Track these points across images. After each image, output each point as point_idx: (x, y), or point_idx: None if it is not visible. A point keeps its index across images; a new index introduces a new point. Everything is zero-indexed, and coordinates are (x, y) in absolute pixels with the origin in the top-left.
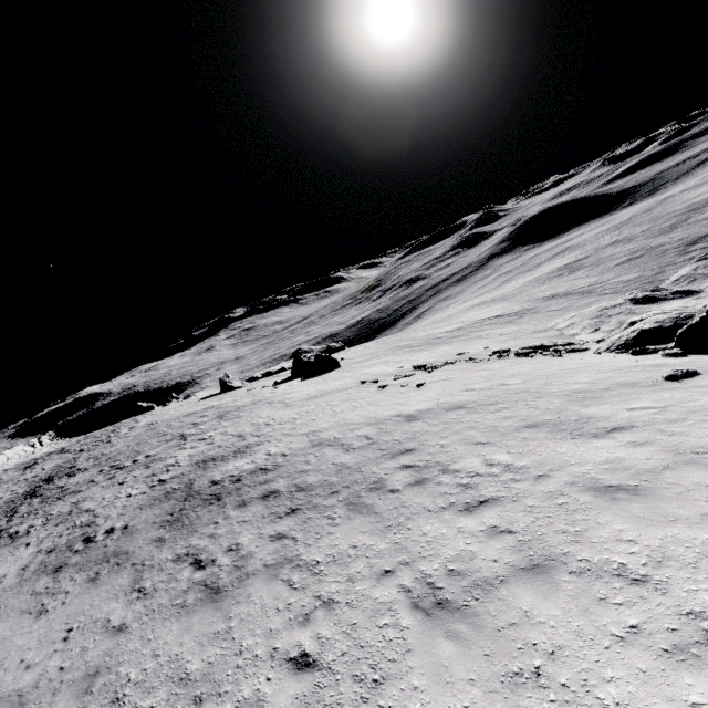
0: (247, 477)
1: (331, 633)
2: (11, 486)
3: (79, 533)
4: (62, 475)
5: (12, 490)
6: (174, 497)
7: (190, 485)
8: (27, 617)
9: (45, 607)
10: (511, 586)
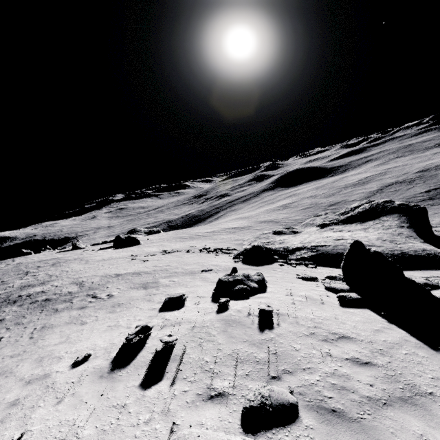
0: (34, 294)
1: (4, 339)
2: None
3: None
4: None
5: None
6: None
7: (9, 296)
8: None
9: None
10: (59, 327)
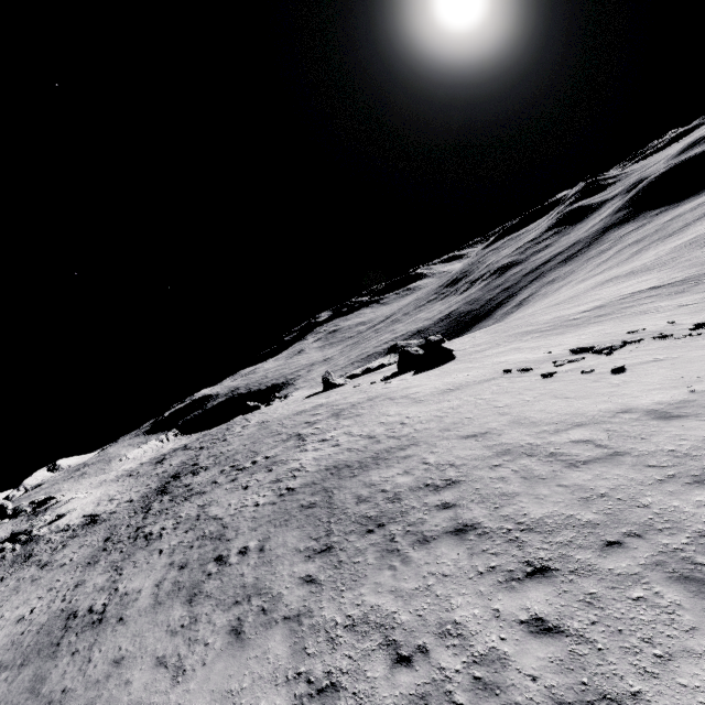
0: (408, 495)
1: None
2: (146, 480)
3: (209, 548)
4: (187, 472)
5: (147, 484)
6: (312, 513)
7: (329, 498)
8: (162, 673)
9: (182, 663)
10: None
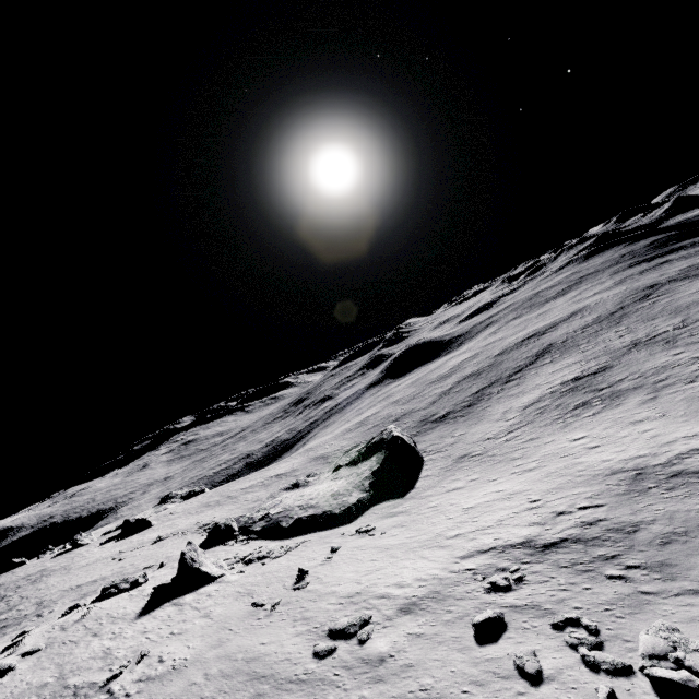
0: None
1: None
2: None
3: None
4: None
5: None
6: None
7: None
8: None
9: None
10: None
